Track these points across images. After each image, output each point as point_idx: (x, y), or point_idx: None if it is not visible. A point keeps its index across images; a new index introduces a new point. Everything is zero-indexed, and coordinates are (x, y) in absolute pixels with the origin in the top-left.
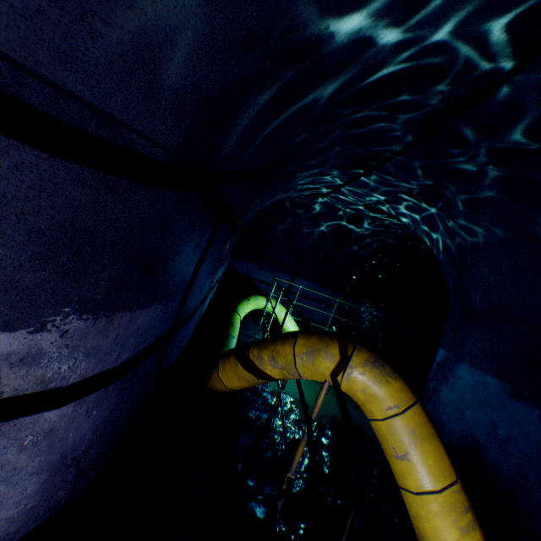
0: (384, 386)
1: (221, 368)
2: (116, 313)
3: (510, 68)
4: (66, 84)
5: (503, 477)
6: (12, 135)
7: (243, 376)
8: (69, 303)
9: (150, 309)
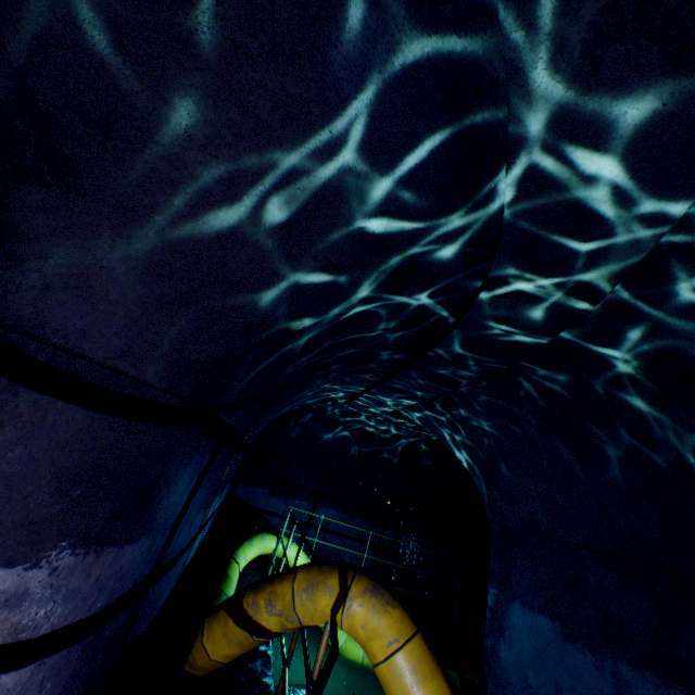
0: (383, 616)
1: (208, 629)
2: (105, 547)
3: (452, 321)
4: (120, 367)
5: None
6: (73, 401)
7: (234, 636)
8: (68, 537)
9: (137, 545)
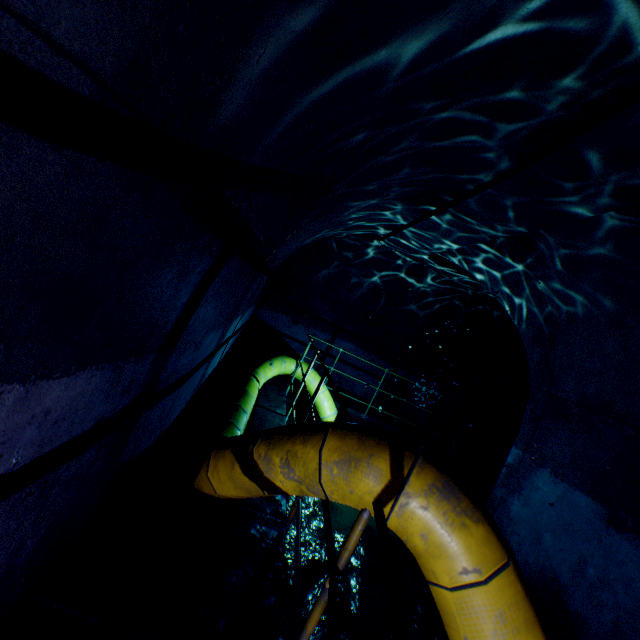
0: (458, 533)
1: (213, 465)
2: None
3: None
4: None
5: (592, 636)
6: None
7: (241, 483)
8: None
9: (77, 379)
